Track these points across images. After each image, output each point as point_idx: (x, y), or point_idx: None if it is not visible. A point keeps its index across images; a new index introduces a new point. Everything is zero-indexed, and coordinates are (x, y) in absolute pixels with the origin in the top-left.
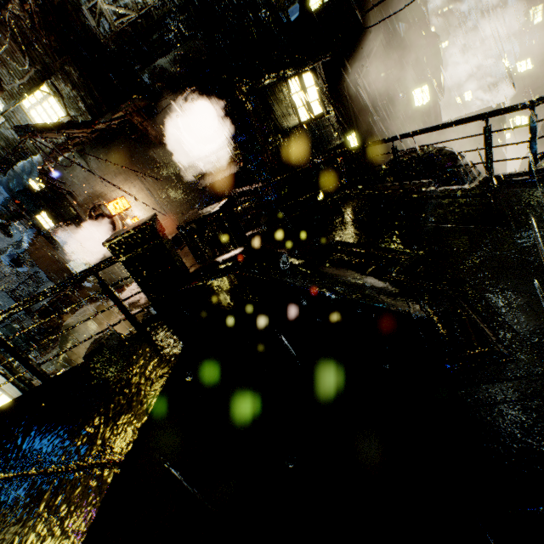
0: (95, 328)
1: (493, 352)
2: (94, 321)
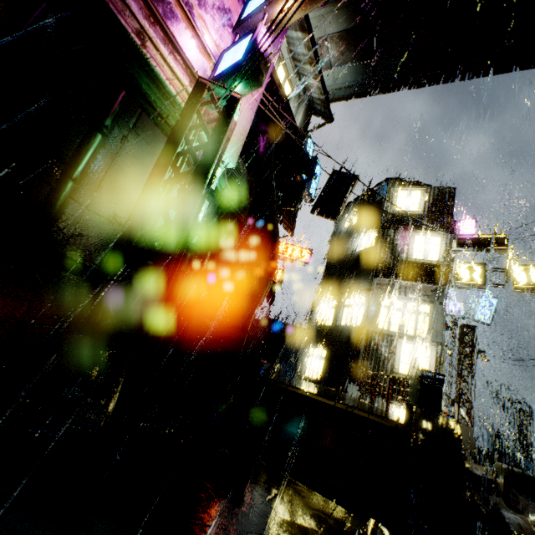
0: (502, 481)
1: (368, 532)
2: (505, 476)
